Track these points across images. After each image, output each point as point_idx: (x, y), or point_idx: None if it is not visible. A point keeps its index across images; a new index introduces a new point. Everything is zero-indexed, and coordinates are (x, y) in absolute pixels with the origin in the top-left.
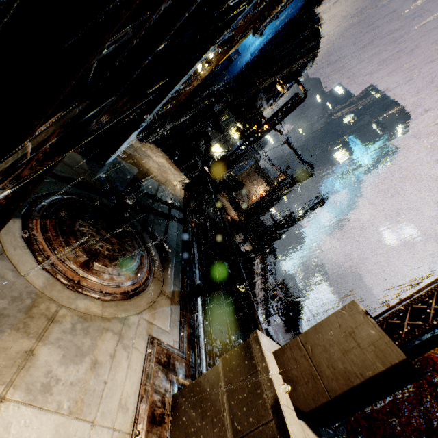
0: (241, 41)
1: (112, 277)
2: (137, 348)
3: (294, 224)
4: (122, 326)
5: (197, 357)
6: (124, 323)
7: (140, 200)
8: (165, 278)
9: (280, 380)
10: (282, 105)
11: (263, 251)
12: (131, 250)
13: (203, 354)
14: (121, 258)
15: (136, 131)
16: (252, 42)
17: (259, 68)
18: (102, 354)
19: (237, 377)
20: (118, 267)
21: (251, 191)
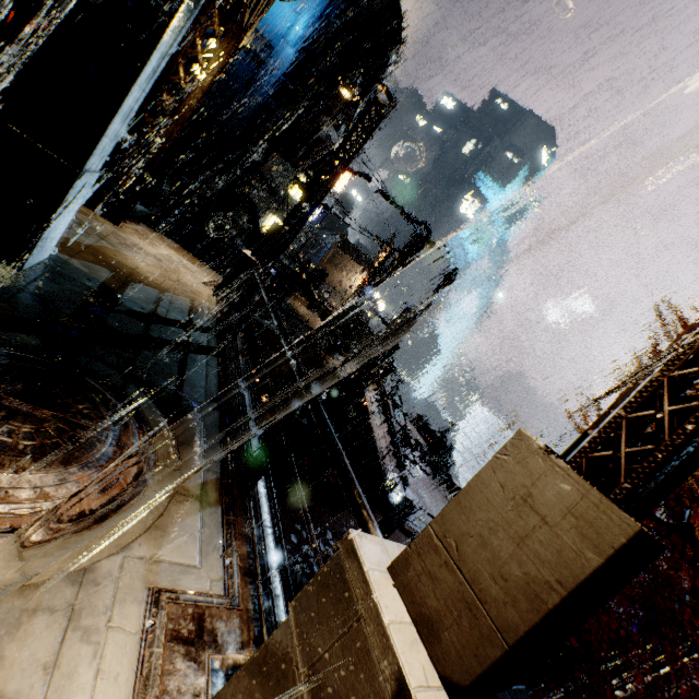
0: (263, 14)
1: (43, 492)
2: (121, 625)
3: (415, 322)
4: (78, 589)
5: (266, 596)
6: (84, 581)
7: (118, 325)
8: (184, 461)
9: (406, 628)
10: (356, 122)
11: (374, 374)
12: (94, 426)
13: (278, 585)
14: (66, 447)
15: (75, 193)
16: (291, 26)
17: (312, 71)
18: (21, 675)
19: (324, 639)
20: (59, 467)
21: (343, 284)
